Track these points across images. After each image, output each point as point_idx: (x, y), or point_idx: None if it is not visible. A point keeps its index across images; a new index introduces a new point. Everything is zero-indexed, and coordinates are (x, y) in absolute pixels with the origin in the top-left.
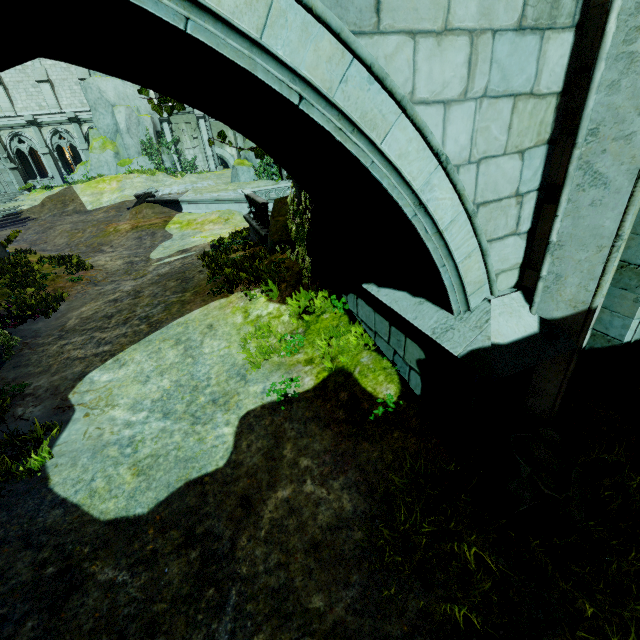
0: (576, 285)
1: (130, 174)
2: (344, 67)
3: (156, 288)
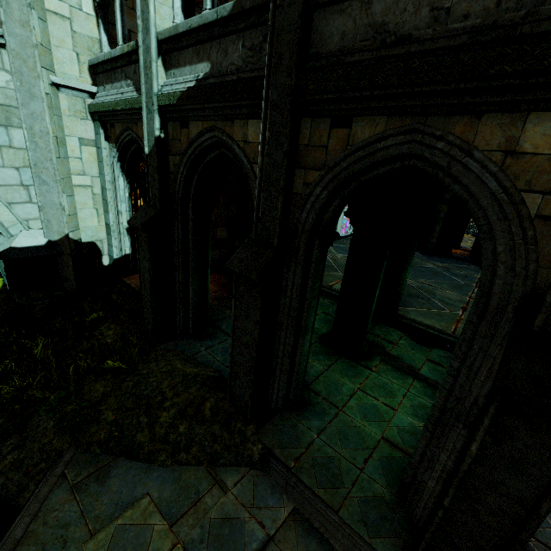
0: (57, 225)
1: None
2: None
3: None
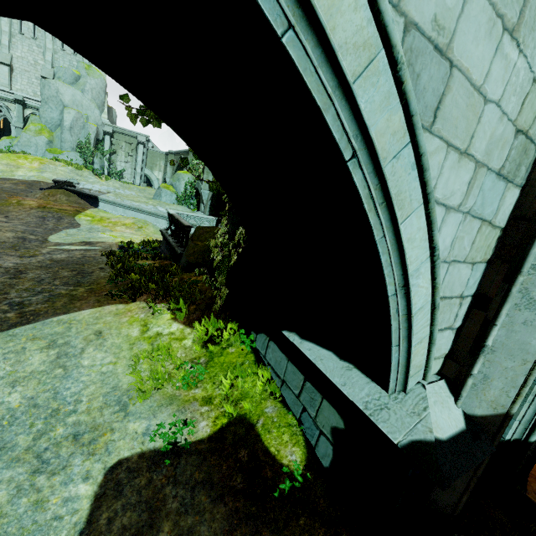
0: (499, 389)
1: (56, 161)
2: (401, 145)
3: (44, 273)
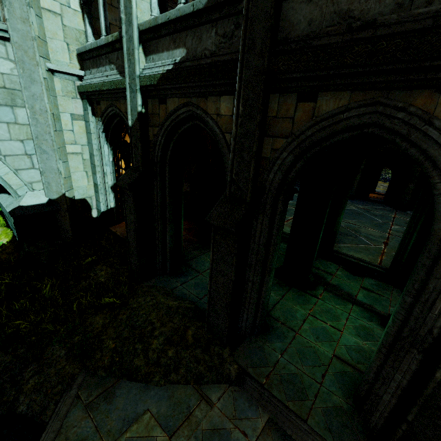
0: (55, 186)
1: None
2: None
3: None
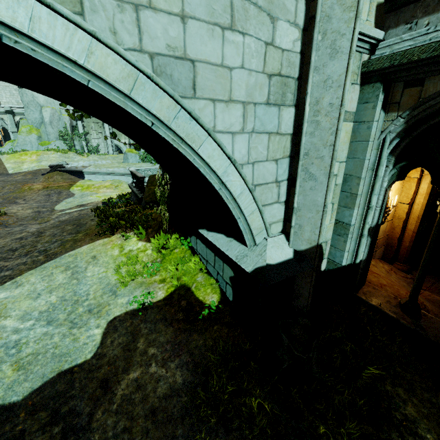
0: (309, 231)
1: (48, 151)
2: (176, 111)
3: (56, 230)
